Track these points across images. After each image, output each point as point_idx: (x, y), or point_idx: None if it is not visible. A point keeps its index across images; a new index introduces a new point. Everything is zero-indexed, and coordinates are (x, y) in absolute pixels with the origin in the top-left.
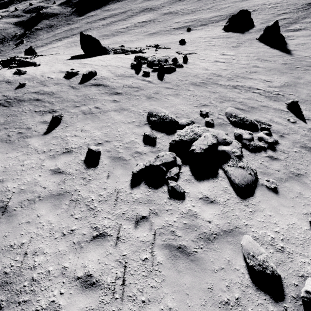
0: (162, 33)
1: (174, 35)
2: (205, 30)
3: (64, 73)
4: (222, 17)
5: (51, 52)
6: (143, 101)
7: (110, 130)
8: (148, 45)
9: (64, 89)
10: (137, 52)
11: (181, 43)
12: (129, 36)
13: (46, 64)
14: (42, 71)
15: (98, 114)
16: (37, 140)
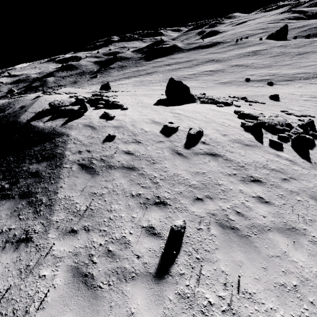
0: (236, 84)
1: (252, 87)
2: (293, 86)
3: (159, 125)
4: (311, 74)
5: (121, 88)
6: (315, 210)
7: (313, 316)
8: (231, 96)
9: (167, 155)
10: (229, 104)
11: (271, 98)
12: (198, 83)
13: (134, 108)
14: (132, 118)
15: (250, 234)
16: (146, 297)
